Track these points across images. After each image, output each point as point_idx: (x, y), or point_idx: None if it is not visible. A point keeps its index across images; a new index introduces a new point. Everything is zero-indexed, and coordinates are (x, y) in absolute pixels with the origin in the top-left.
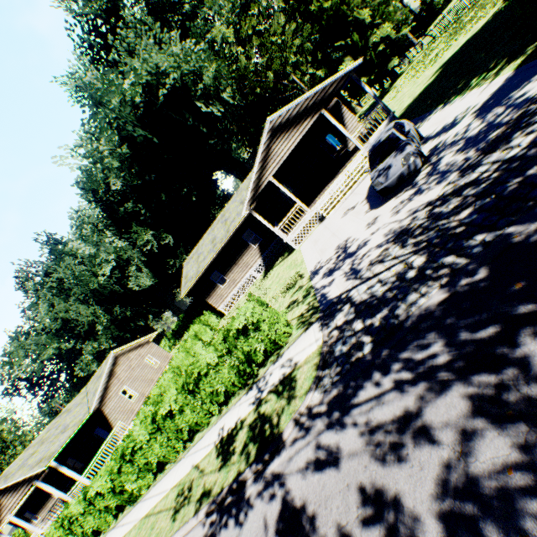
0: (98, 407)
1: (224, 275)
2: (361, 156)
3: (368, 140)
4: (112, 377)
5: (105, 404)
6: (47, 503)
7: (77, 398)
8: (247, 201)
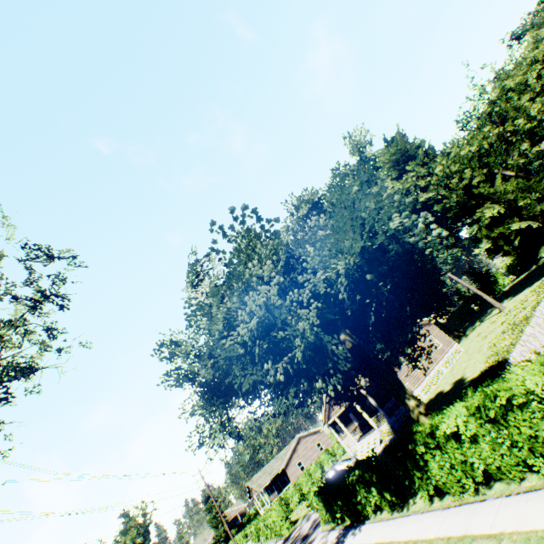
0: (284, 468)
1: (342, 429)
2: (377, 432)
3: (379, 427)
4: (294, 451)
5: (287, 468)
6: (274, 492)
7: (283, 450)
8: (323, 423)
